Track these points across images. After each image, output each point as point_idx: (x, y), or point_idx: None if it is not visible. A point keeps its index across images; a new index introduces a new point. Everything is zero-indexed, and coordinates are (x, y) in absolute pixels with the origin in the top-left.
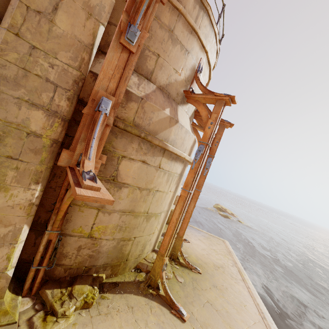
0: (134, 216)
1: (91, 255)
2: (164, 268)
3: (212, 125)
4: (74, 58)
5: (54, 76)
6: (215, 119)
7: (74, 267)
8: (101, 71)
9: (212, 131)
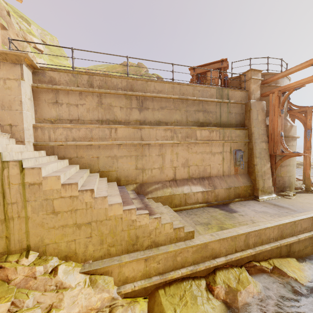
0: (290, 166)
1: (282, 183)
2: (311, 182)
3: (310, 121)
4: (264, 125)
5: (262, 132)
6: (310, 118)
7: (279, 187)
8: (278, 125)
9: (311, 123)
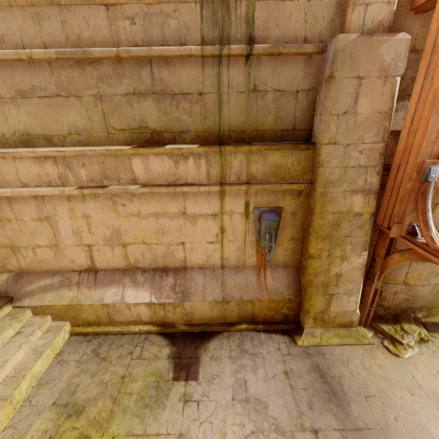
0: None
1: (407, 298)
2: None
3: None
4: (377, 133)
5: (364, 160)
6: None
7: (391, 307)
8: (423, 141)
9: None
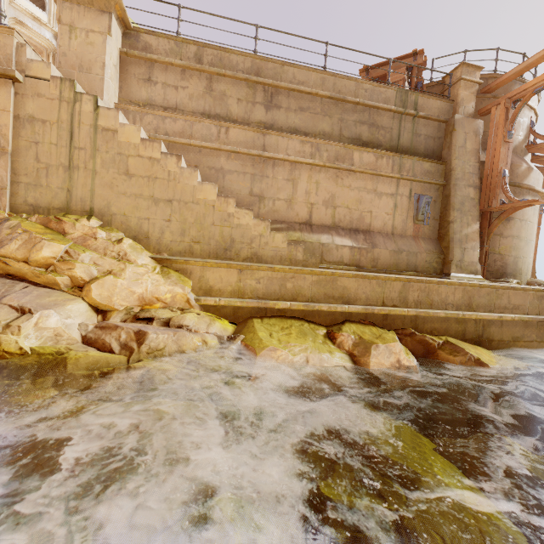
0: (519, 240)
1: (501, 265)
2: None
3: None
4: (475, 159)
5: (471, 170)
6: None
7: (494, 273)
8: (499, 158)
9: None
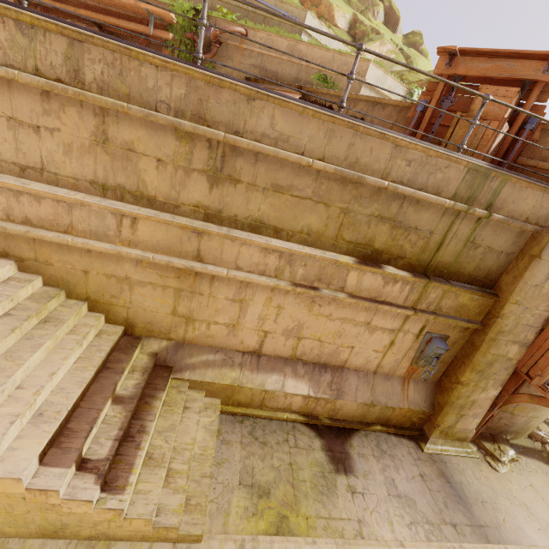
0: None
1: (506, 424)
2: None
3: None
4: (548, 305)
5: (531, 321)
6: None
7: (492, 428)
8: None
9: None
